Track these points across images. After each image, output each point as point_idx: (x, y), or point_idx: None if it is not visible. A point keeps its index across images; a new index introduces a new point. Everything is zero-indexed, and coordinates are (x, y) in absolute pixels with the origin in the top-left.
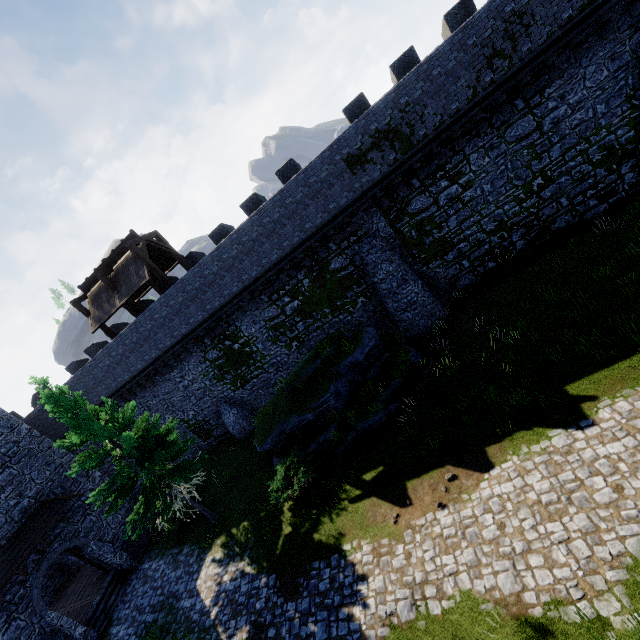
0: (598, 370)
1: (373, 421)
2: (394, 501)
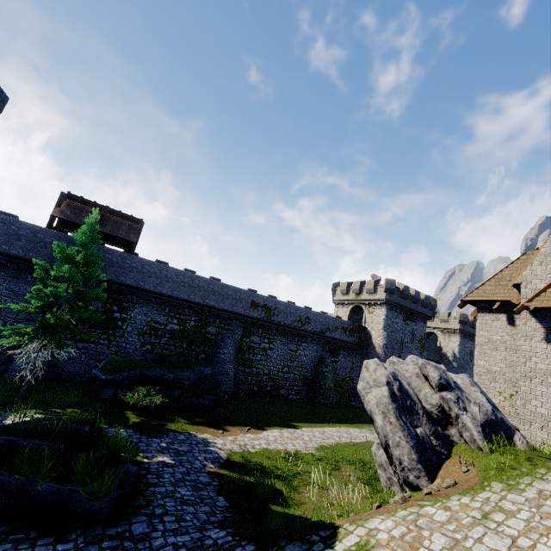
0: (300, 423)
1: (202, 402)
2: (218, 429)
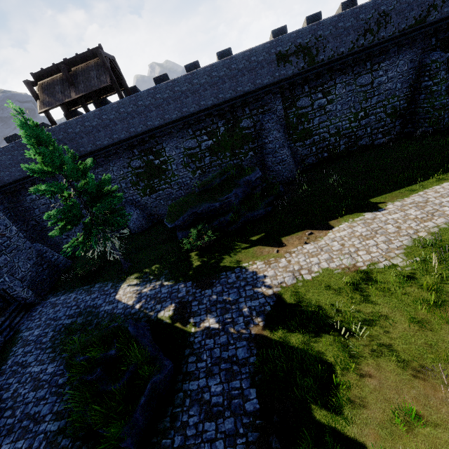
0: (385, 194)
1: (257, 213)
2: (274, 246)
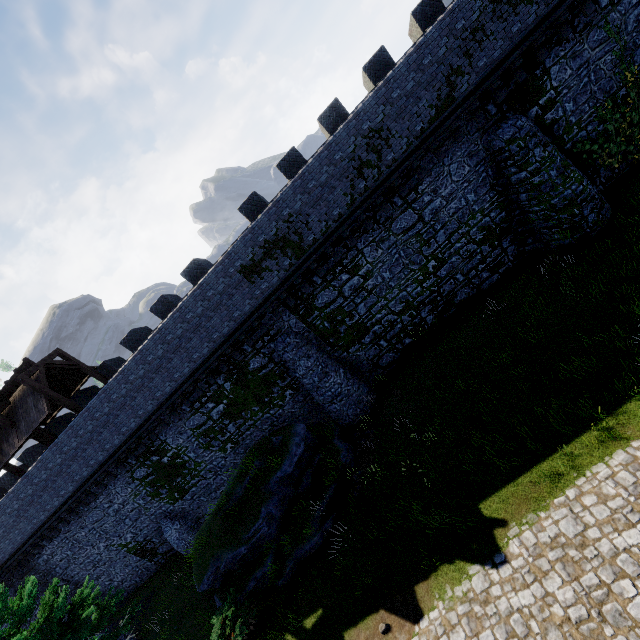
0: (505, 484)
1: (309, 546)
2: None
